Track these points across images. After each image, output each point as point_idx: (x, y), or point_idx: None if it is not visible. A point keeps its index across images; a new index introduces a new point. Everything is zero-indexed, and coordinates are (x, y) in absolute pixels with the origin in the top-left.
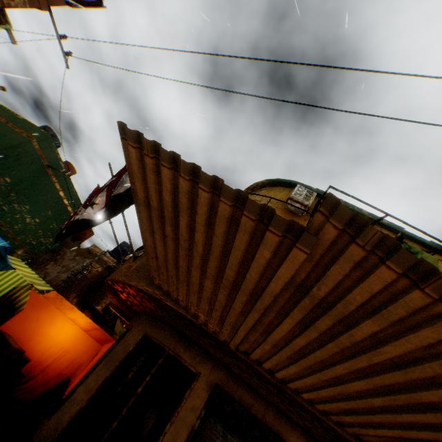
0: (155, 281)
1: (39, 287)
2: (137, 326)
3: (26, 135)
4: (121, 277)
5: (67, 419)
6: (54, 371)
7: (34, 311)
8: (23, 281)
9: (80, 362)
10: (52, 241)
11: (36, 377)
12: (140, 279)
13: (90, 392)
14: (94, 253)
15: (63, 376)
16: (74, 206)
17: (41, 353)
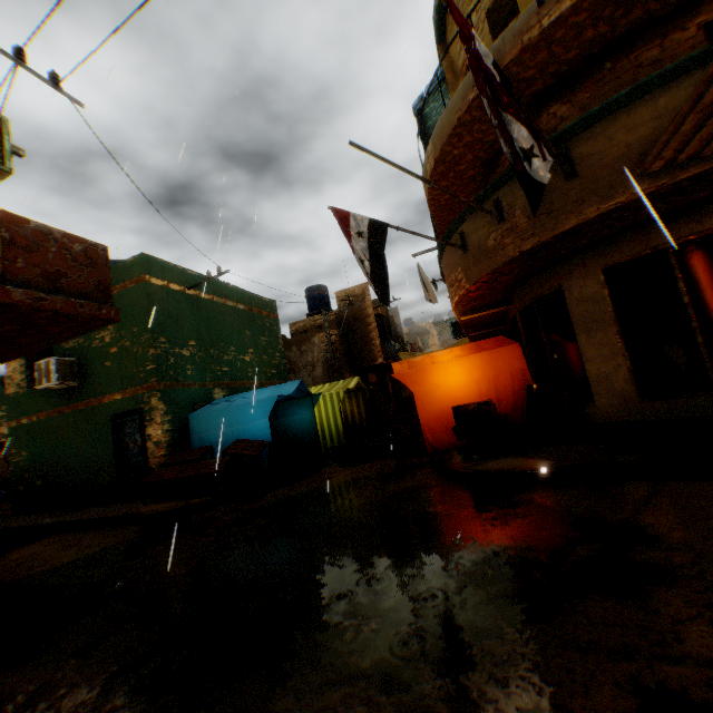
0: (656, 165)
1: (350, 387)
2: (567, 279)
3: (131, 285)
4: (525, 244)
5: (625, 386)
6: (507, 397)
7: (422, 385)
8: (336, 396)
9: (519, 371)
10: (279, 355)
11: (501, 413)
12: (574, 211)
13: (616, 356)
14: (310, 328)
15: (520, 392)
16: (249, 303)
17: (478, 399)
